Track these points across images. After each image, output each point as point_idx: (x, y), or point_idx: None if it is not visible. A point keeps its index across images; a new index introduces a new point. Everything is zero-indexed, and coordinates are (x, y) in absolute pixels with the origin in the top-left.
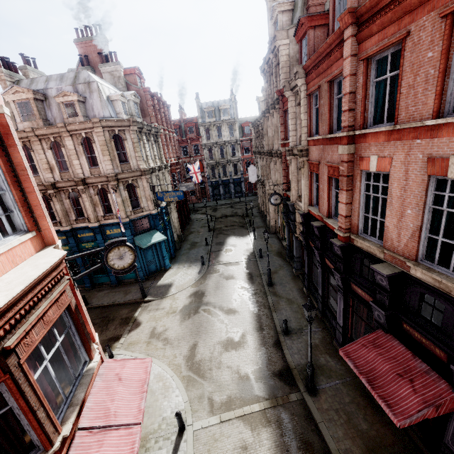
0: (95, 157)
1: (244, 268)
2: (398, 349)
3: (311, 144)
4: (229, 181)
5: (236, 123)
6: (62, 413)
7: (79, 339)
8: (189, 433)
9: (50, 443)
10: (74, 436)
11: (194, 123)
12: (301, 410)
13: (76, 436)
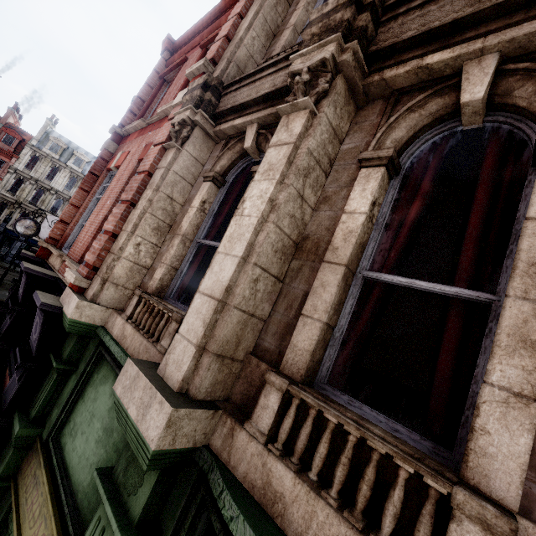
0: None
1: None
2: None
3: None
4: (18, 237)
5: None
6: None
7: None
8: None
9: None
10: None
11: (23, 137)
12: None
13: None
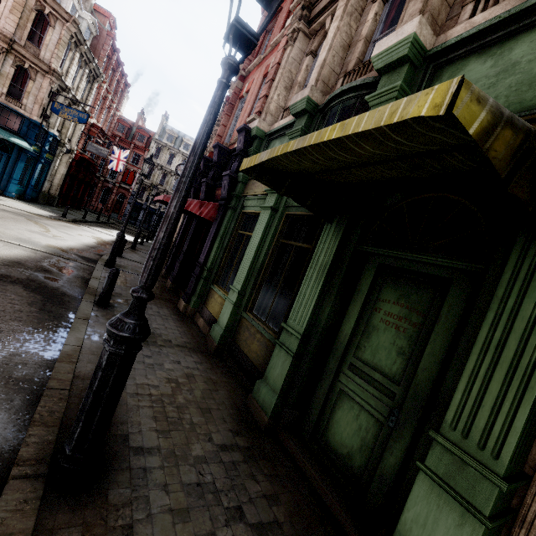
0: None
1: (114, 238)
2: None
3: None
4: (155, 212)
5: None
6: None
7: None
8: None
9: None
10: None
11: (149, 134)
12: (85, 267)
13: None
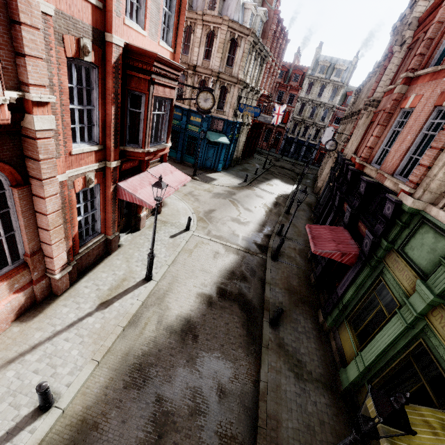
0: (210, 54)
1: (274, 198)
2: (345, 235)
3: (385, 95)
4: (304, 143)
5: (342, 89)
6: (150, 145)
7: (167, 125)
8: (190, 232)
9: (144, 146)
10: (145, 171)
11: (303, 72)
12: (261, 261)
13: (145, 172)
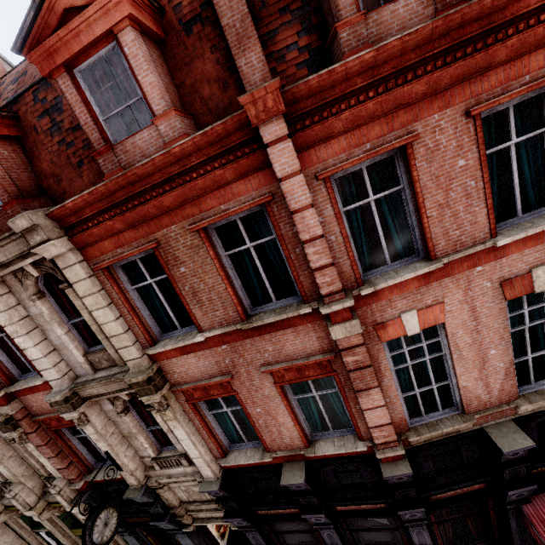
0: None
1: None
2: None
3: (172, 354)
4: None
5: None
6: None
7: None
8: None
9: None
10: None
11: None
12: None
13: None
